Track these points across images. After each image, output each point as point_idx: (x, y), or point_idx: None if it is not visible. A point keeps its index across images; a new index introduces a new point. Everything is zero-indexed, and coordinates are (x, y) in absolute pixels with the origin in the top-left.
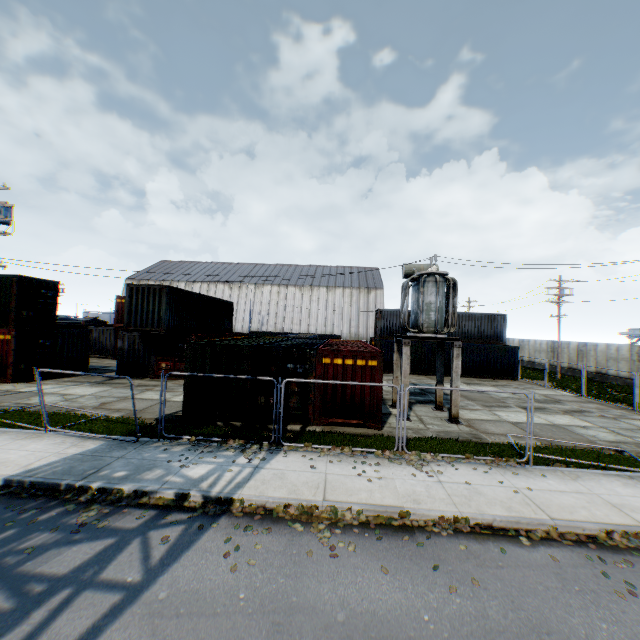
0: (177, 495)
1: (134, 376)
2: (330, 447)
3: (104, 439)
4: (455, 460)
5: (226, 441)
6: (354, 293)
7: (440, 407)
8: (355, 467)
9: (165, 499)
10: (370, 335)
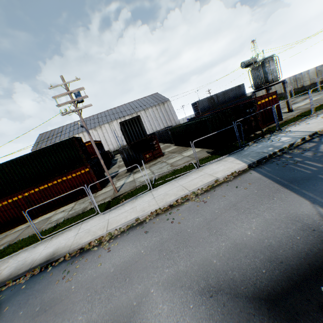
0: (301, 140)
1: (134, 168)
2: (294, 122)
3: (224, 157)
4: None
5: (263, 137)
6: (157, 107)
7: None
8: (315, 119)
9: (299, 142)
10: (173, 124)
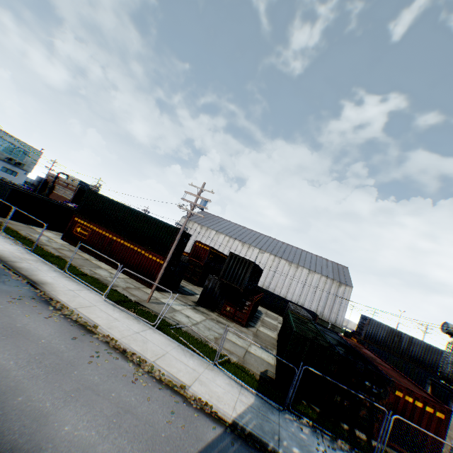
0: None
1: (206, 306)
2: None
3: (251, 391)
4: None
5: (335, 437)
6: (328, 282)
7: None
8: None
9: None
10: (332, 318)
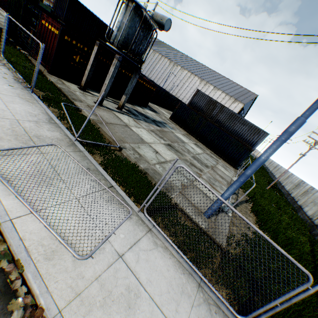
0: None
1: None
2: None
3: None
4: (10, 69)
5: None
6: (226, 98)
7: (119, 108)
8: None
9: None
10: None
